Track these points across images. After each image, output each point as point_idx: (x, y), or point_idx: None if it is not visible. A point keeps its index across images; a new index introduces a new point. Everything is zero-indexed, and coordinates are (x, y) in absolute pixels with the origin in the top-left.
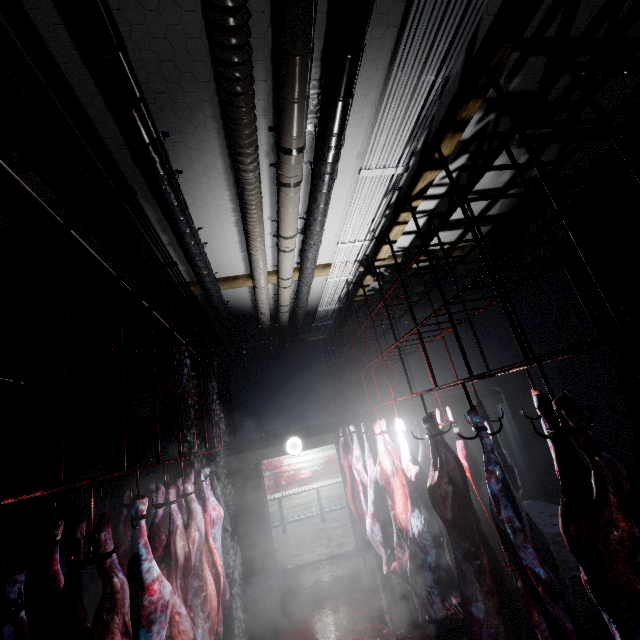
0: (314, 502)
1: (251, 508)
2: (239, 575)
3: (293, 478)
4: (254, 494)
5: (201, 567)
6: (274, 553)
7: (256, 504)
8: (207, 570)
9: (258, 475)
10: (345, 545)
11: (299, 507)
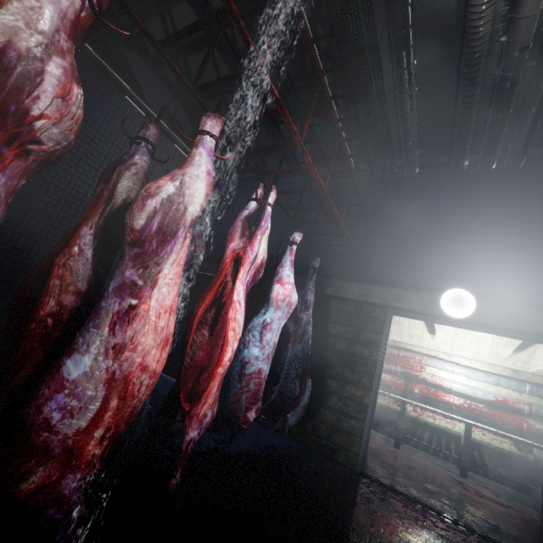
0: (455, 443)
1: (355, 365)
2: (298, 418)
3: (433, 393)
4: (366, 350)
5: (158, 258)
6: (366, 443)
7: (364, 364)
8: (169, 276)
9: (380, 329)
10: (505, 534)
11: (428, 434)
